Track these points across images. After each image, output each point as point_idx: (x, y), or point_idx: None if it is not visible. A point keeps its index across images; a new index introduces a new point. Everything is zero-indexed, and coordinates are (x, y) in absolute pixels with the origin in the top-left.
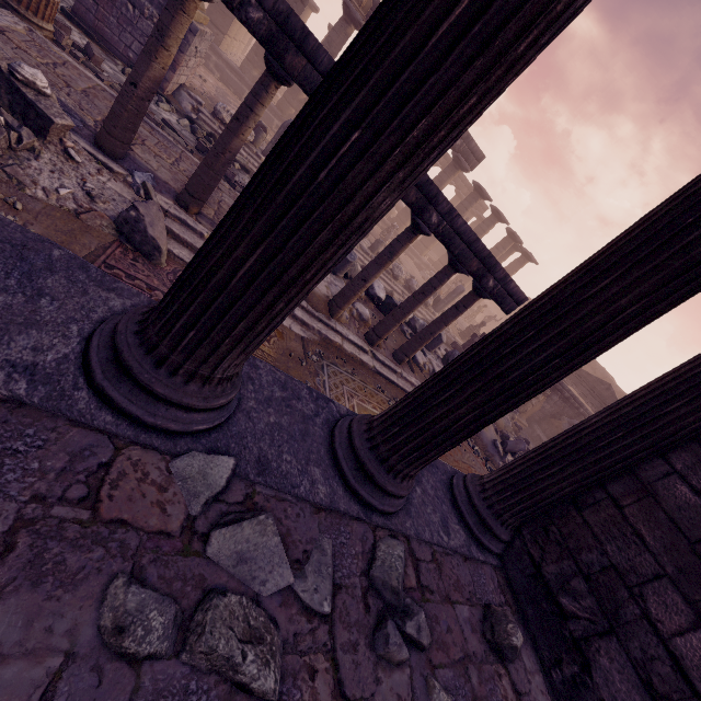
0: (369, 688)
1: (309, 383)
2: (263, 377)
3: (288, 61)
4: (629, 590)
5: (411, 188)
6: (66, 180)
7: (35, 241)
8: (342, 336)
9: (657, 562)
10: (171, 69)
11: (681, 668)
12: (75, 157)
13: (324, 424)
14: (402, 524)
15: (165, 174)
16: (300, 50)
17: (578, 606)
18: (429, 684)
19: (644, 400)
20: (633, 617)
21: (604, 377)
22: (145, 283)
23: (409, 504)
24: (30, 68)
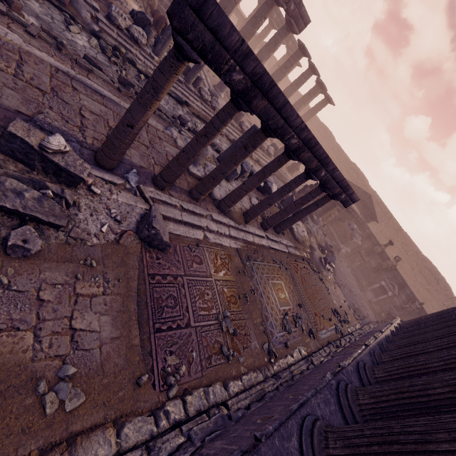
0: None
1: (253, 288)
2: (322, 408)
3: (254, 104)
4: None
5: (314, 161)
6: (100, 216)
7: (272, 447)
8: (252, 234)
9: None
10: None
11: None
12: (96, 191)
13: (338, 406)
14: None
15: (136, 156)
16: (265, 96)
17: None
18: None
19: None
20: None
21: (362, 180)
22: (171, 275)
23: None
24: (53, 138)
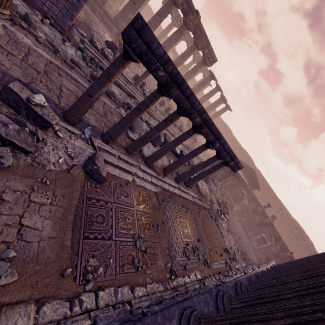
0: None
1: (164, 221)
2: (202, 306)
3: (171, 92)
4: None
5: (211, 136)
6: (59, 151)
7: (155, 321)
8: (168, 184)
9: None
10: (70, 19)
11: None
12: (60, 135)
13: (215, 308)
14: None
15: (92, 119)
16: (178, 88)
17: None
18: None
19: None
20: None
21: (250, 161)
22: (103, 201)
23: None
24: (37, 95)
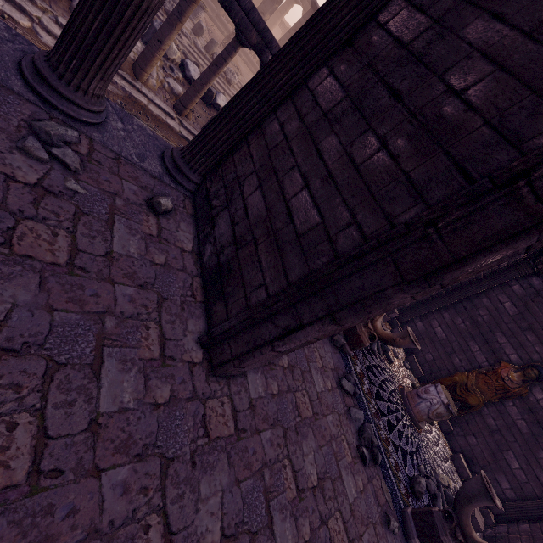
0: (0, 149)
1: None
2: None
3: None
4: (239, 185)
5: None
6: None
7: None
8: (148, 99)
9: (254, 166)
10: None
11: (246, 209)
12: None
13: (18, 51)
14: (88, 131)
15: None
16: None
17: (218, 202)
18: (67, 179)
19: (263, 67)
20: (237, 196)
21: None
22: None
23: (104, 130)
24: None
